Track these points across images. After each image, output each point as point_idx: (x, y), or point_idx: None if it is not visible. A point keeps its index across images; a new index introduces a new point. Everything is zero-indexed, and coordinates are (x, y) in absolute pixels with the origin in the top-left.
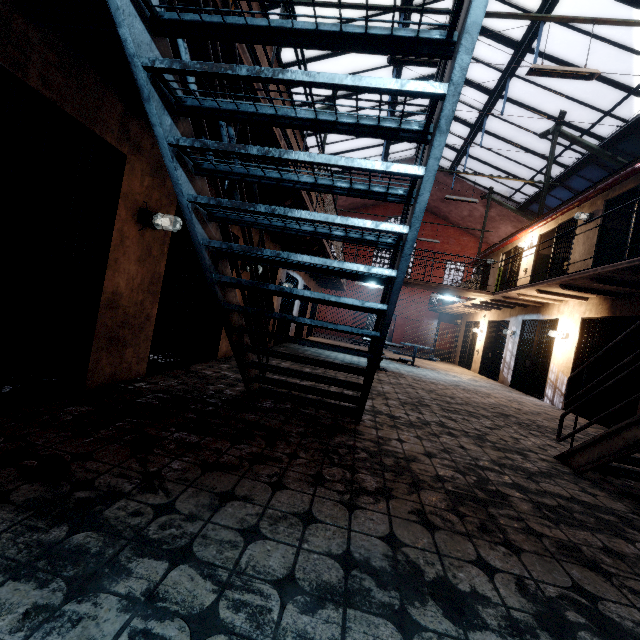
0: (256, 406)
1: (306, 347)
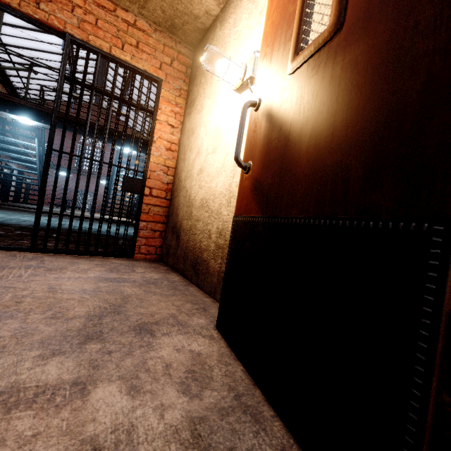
0: (1, 207)
1: (23, 204)
